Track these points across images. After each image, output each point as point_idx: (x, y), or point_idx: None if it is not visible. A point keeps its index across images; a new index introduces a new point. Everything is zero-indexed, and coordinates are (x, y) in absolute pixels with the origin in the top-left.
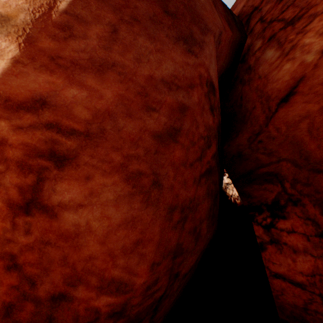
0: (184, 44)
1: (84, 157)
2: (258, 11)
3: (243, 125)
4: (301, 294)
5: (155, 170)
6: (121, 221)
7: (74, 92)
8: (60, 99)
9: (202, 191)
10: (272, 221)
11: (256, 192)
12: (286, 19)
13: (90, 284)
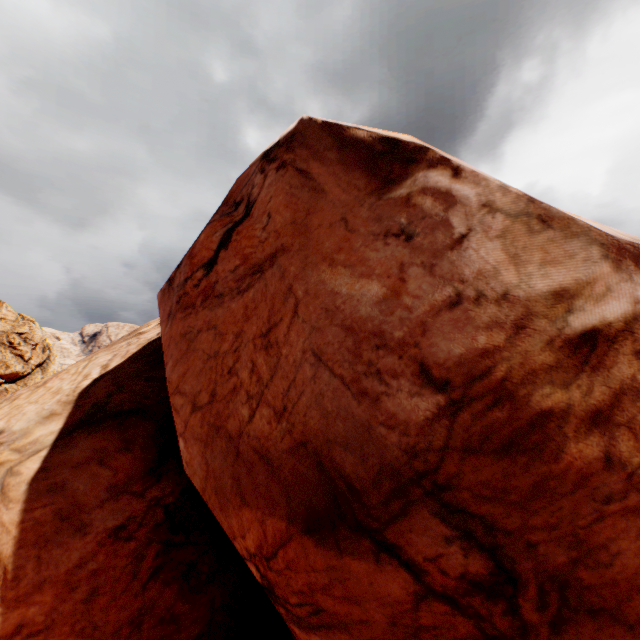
0: (80, 532)
1: (51, 639)
2: None
3: None
4: None
5: (92, 619)
6: None
7: (33, 609)
8: (28, 617)
9: (156, 589)
10: None
11: None
12: None
13: None
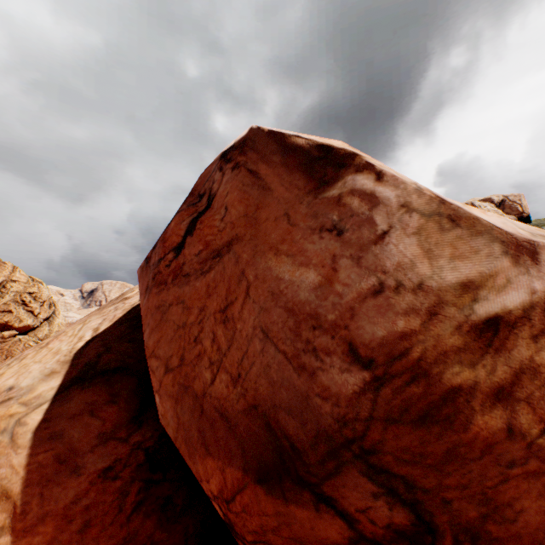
0: (75, 473)
1: None
2: None
3: None
4: None
5: None
6: None
7: (37, 538)
8: None
9: (138, 520)
10: None
11: None
12: None
13: None
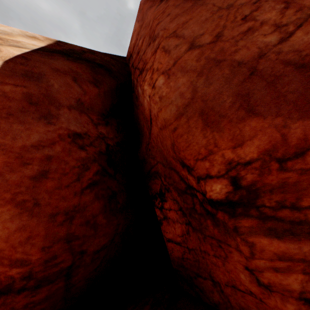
0: (45, 120)
1: None
2: (132, 58)
3: (142, 137)
4: (180, 249)
5: (35, 197)
6: (17, 228)
7: None
8: None
9: (89, 197)
10: (162, 204)
11: (153, 185)
12: (140, 69)
13: (5, 264)
